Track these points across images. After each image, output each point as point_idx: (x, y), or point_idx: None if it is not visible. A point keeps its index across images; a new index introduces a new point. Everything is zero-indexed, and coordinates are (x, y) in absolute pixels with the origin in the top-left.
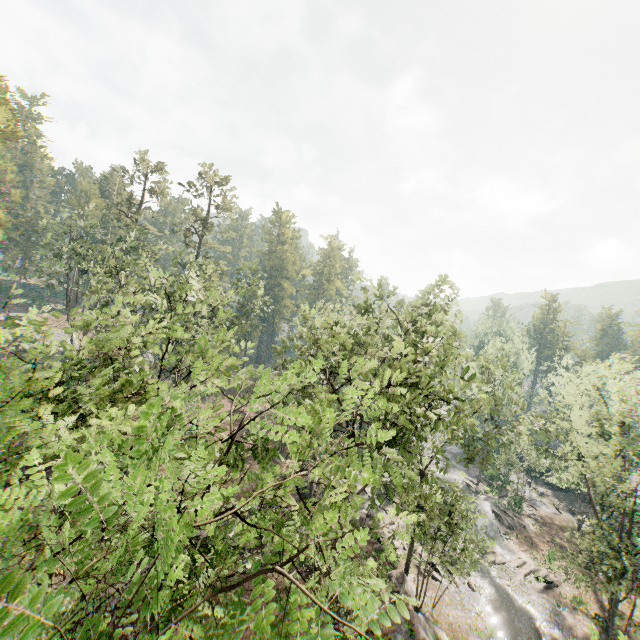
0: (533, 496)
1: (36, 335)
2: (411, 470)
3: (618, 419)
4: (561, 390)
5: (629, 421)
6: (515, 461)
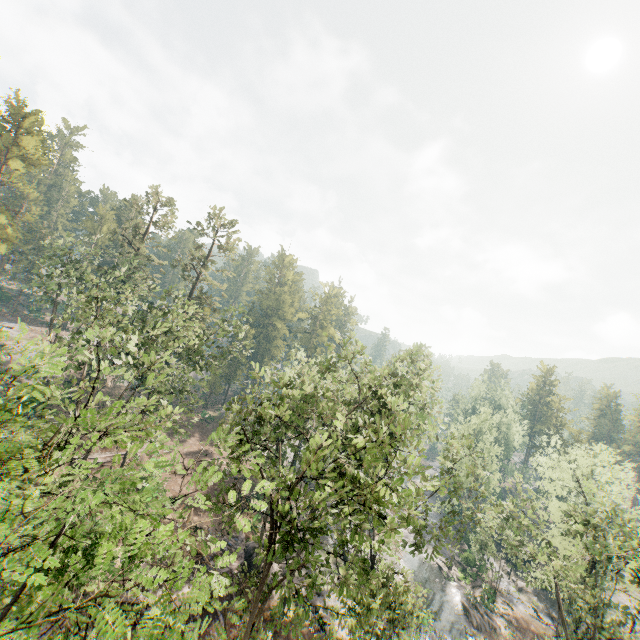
0: (511, 590)
1: (18, 348)
2: (328, 565)
3: (590, 521)
4: (540, 475)
5: (607, 522)
6: (491, 547)
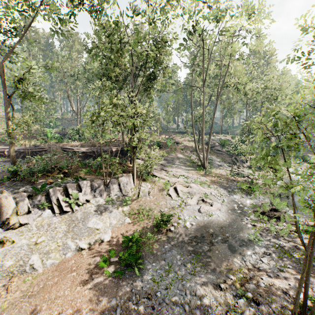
0: None
1: None
2: None
3: None
4: None
5: None
6: None
